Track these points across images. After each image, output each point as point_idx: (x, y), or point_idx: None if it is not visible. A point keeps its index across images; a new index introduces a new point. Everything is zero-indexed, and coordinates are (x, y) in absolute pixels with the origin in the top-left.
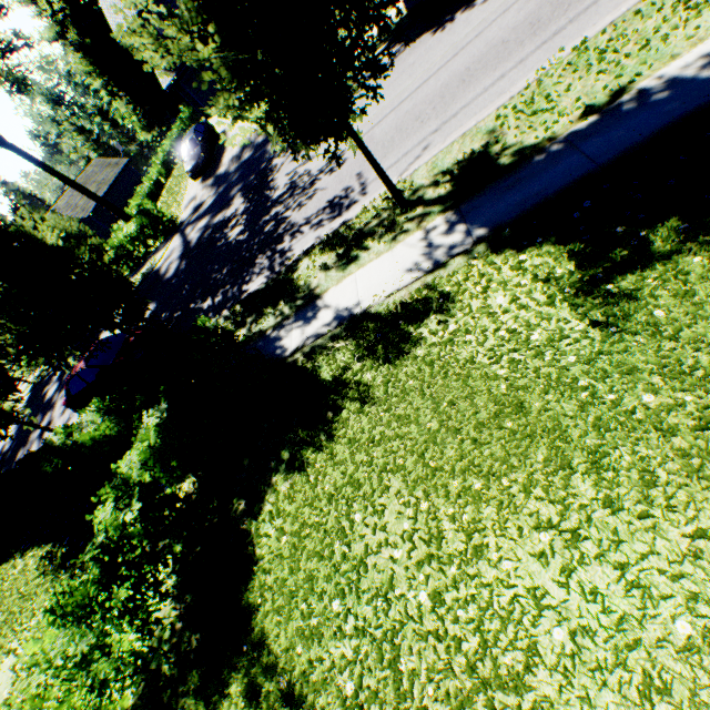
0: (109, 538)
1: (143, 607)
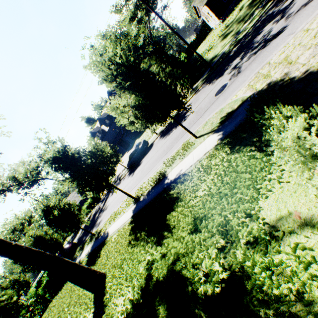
0: (30, 303)
1: (31, 316)
